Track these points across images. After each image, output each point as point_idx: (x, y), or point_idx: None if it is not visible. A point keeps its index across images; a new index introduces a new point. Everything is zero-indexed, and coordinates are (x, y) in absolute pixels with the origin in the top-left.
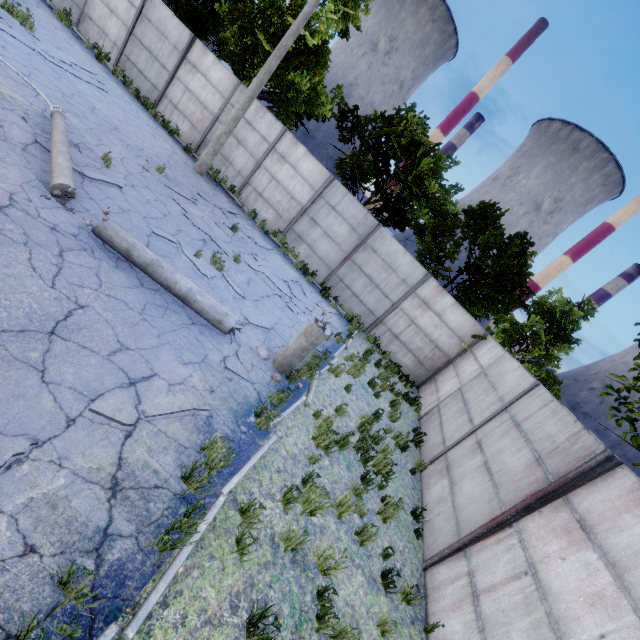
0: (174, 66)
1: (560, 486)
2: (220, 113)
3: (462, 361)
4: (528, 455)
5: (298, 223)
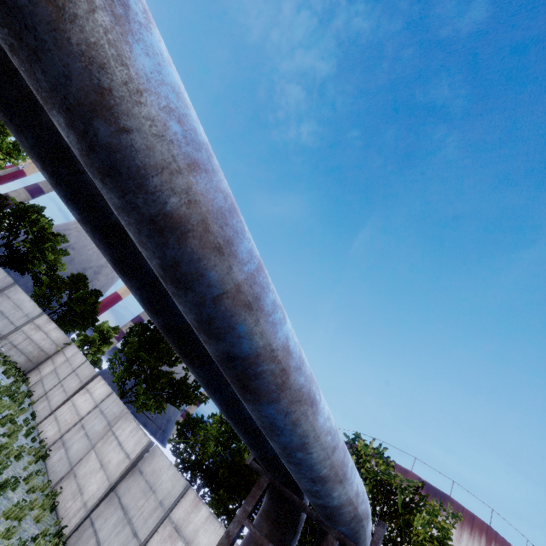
0: None
1: (85, 384)
2: None
3: (57, 356)
4: (79, 381)
5: None
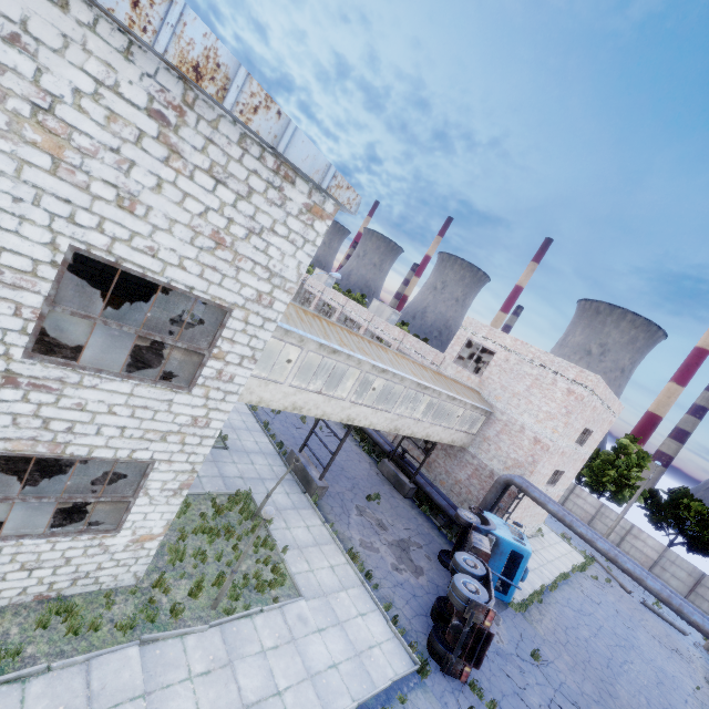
0: (568, 495)
1: None
2: (595, 515)
3: None
4: None
5: (654, 568)
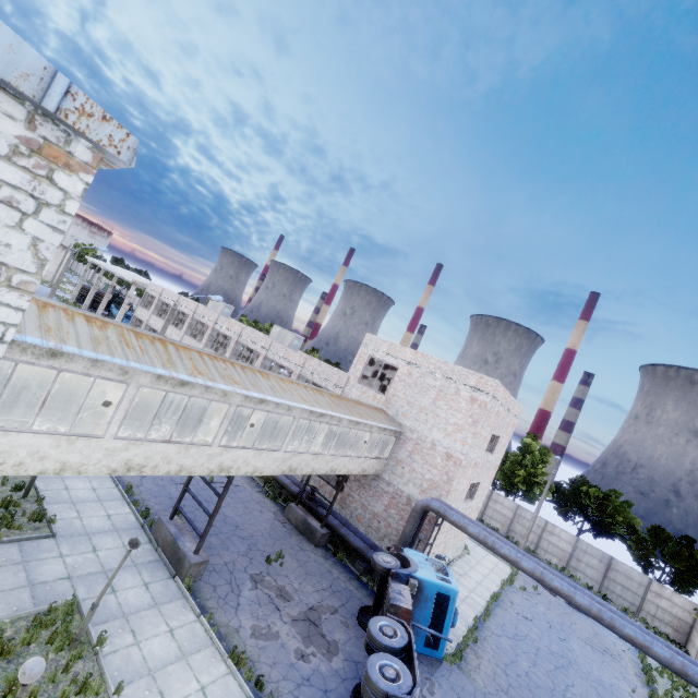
0: (487, 502)
1: None
2: (513, 518)
3: (697, 625)
4: None
5: (571, 562)
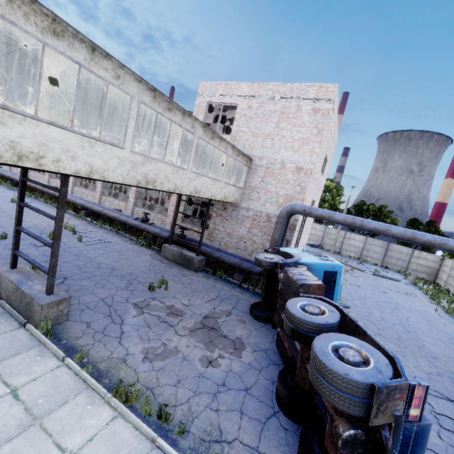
0: None
1: None
2: (324, 235)
3: (442, 268)
4: None
5: (363, 253)
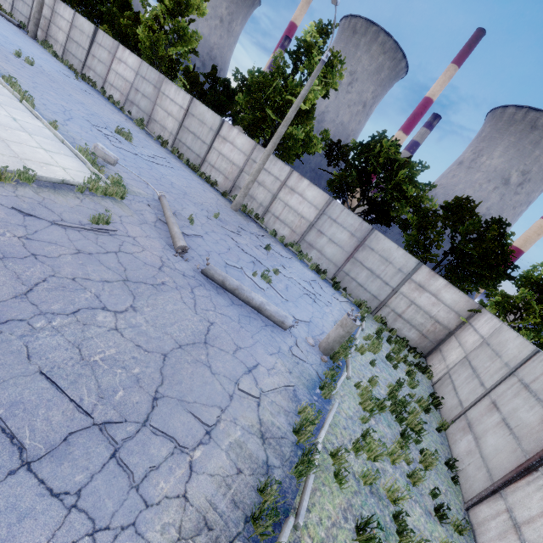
0: (211, 141)
1: None
2: (244, 166)
3: (462, 332)
4: (541, 411)
5: (308, 235)
